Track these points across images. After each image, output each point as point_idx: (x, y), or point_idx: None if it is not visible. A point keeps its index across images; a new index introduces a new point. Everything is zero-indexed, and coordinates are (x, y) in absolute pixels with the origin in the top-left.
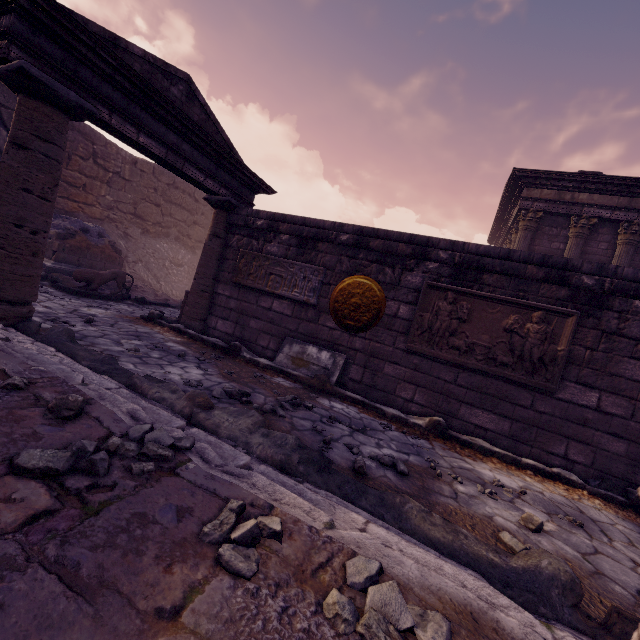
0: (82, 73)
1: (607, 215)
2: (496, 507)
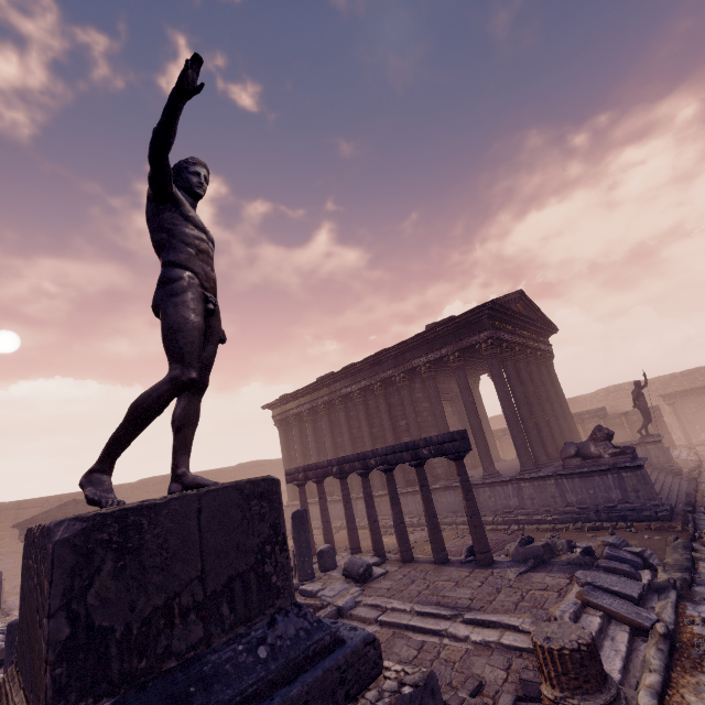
0: None
1: (296, 411)
2: None
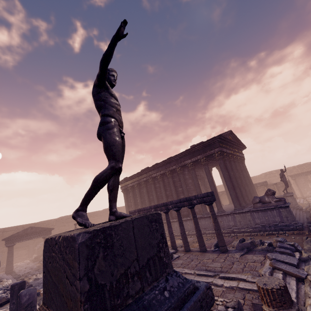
0: (13, 240)
1: (131, 185)
2: (37, 275)
